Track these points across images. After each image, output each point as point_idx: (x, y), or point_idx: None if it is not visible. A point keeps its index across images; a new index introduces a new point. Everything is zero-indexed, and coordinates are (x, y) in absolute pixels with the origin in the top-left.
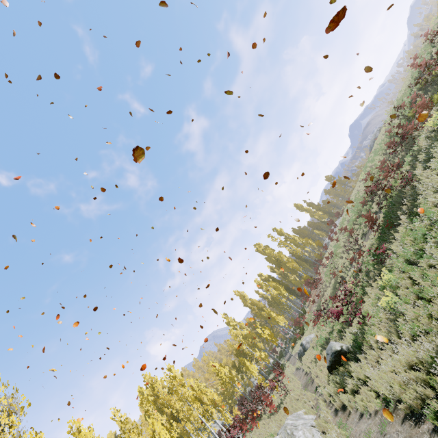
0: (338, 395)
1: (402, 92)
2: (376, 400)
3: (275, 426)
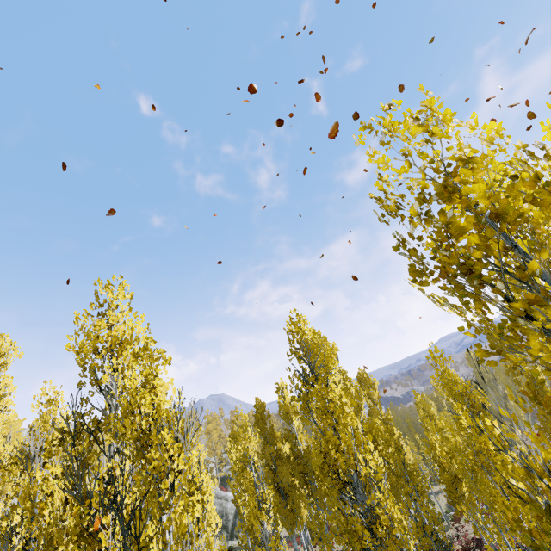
0: None
1: None
2: None
3: None
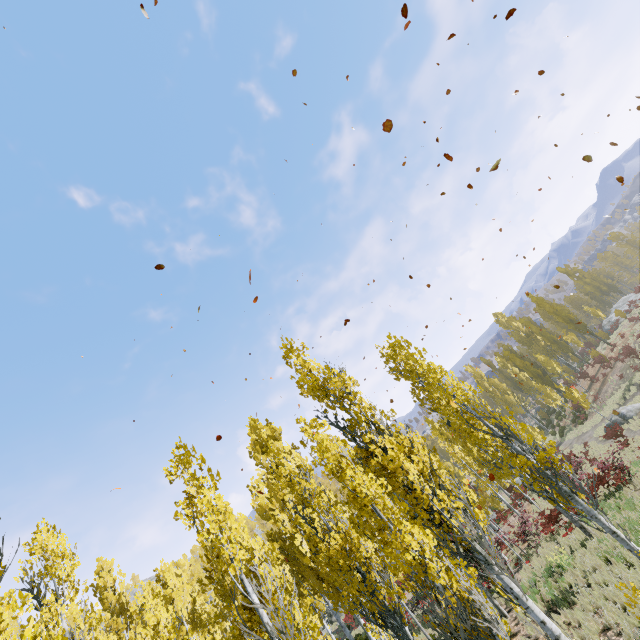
0: None
1: None
2: None
3: None
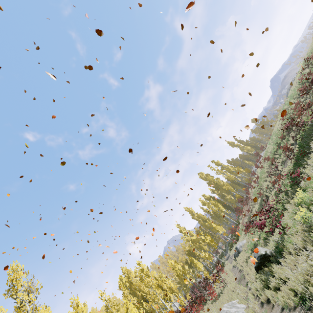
0: (263, 291)
1: (311, 47)
2: (294, 298)
3: (215, 310)
